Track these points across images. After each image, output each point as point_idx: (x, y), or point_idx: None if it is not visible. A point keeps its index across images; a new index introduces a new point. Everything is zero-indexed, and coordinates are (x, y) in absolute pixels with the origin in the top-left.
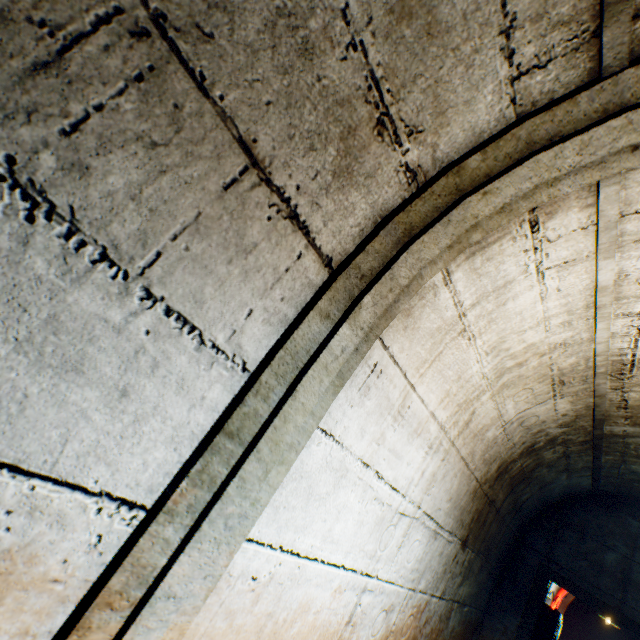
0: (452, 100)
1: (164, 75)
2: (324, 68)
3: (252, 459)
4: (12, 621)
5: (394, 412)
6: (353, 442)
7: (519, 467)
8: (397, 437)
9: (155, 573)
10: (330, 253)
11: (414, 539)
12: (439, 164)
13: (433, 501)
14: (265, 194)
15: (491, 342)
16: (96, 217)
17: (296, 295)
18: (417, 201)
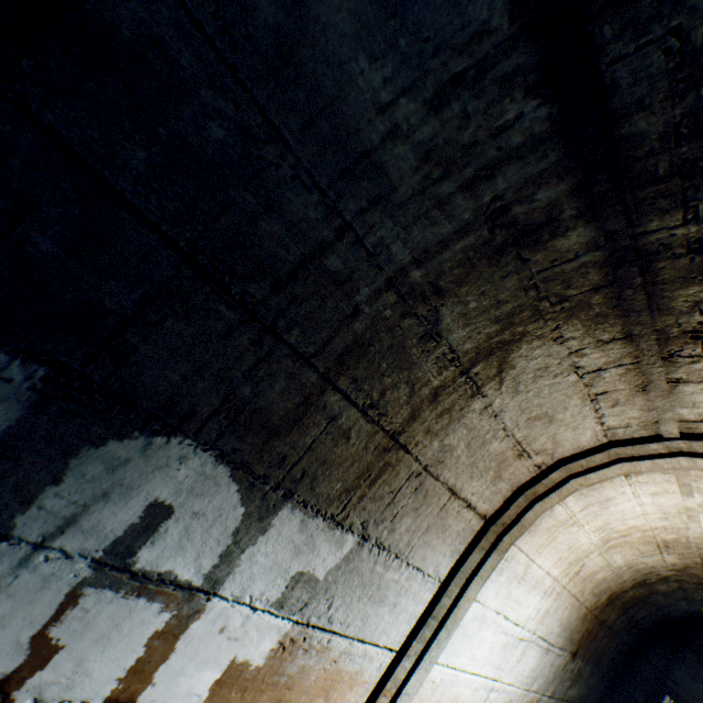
0: (564, 438)
1: (423, 482)
2: (490, 446)
3: (443, 629)
4: (354, 697)
5: (518, 578)
6: (490, 601)
7: (631, 595)
8: (519, 592)
9: (400, 681)
10: (485, 512)
11: (529, 655)
12: (555, 458)
13: (546, 627)
14: (456, 502)
15: (597, 525)
16: (395, 543)
17: (466, 538)
18: (540, 482)
